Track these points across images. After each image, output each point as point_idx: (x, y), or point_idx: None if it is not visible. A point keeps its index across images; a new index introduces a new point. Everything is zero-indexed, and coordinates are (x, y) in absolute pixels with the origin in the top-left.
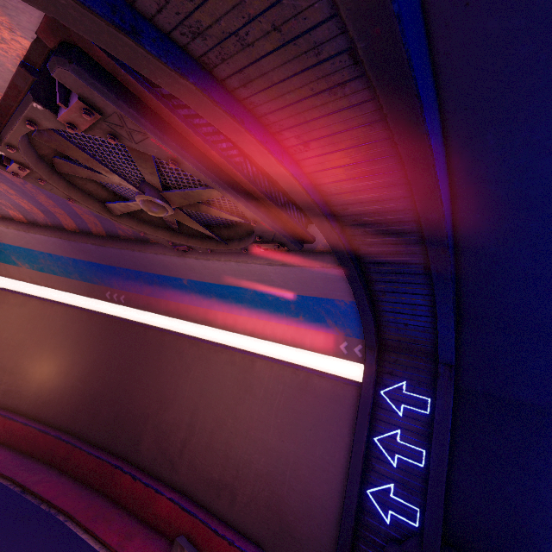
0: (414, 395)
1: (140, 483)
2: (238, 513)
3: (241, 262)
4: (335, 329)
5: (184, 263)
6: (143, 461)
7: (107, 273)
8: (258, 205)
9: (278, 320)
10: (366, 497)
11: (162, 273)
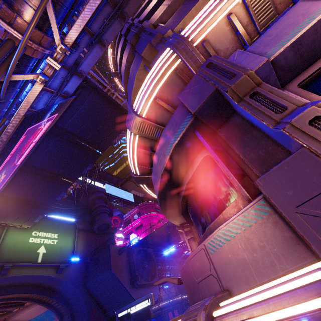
0: None
1: None
2: None
3: (23, 312)
4: (55, 317)
5: None
6: None
7: None
8: (3, 307)
9: None
10: None
11: None
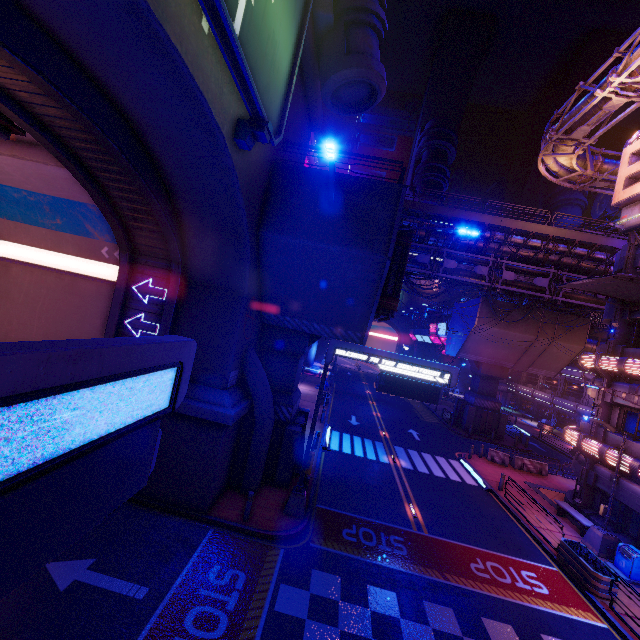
0: (157, 288)
1: None
2: None
3: None
4: (96, 235)
5: None
6: None
7: None
8: None
9: (32, 222)
10: None
11: None
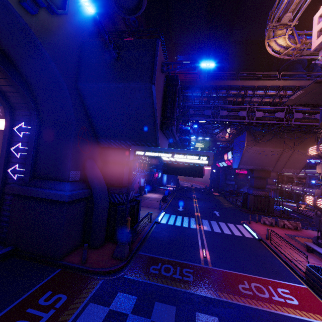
0: (26, 127)
1: None
2: None
3: None
4: None
5: None
6: None
7: None
8: None
9: None
10: (8, 173)
11: None
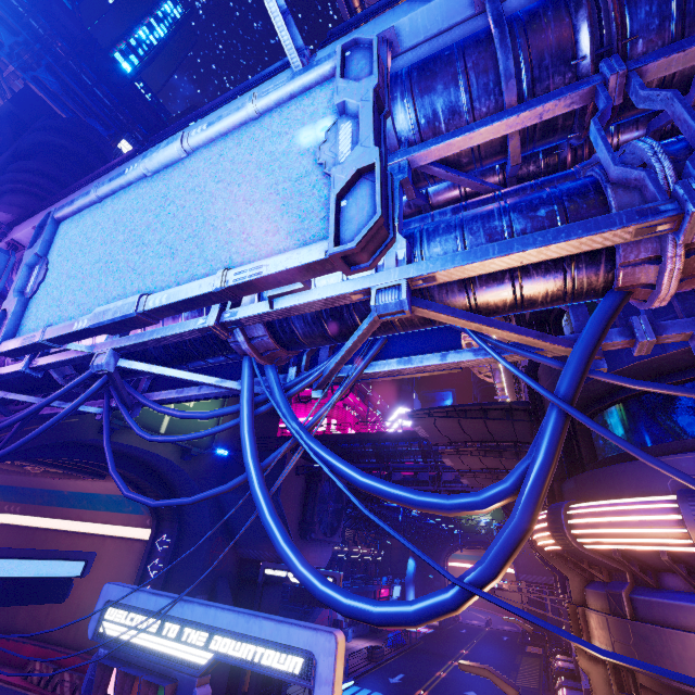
0: (167, 540)
1: (12, 641)
2: (79, 639)
3: (94, 481)
4: (145, 512)
5: (63, 482)
6: (18, 628)
7: (8, 491)
8: (75, 470)
9: (120, 511)
10: None
11: (51, 488)
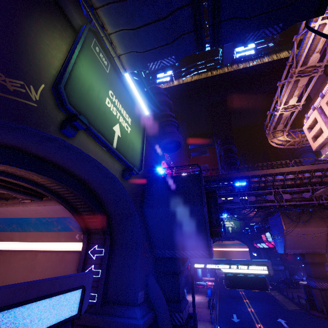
0: (99, 249)
1: None
2: None
3: (25, 206)
4: (74, 229)
5: None
6: None
7: None
8: (14, 190)
9: (49, 230)
10: None
11: None
